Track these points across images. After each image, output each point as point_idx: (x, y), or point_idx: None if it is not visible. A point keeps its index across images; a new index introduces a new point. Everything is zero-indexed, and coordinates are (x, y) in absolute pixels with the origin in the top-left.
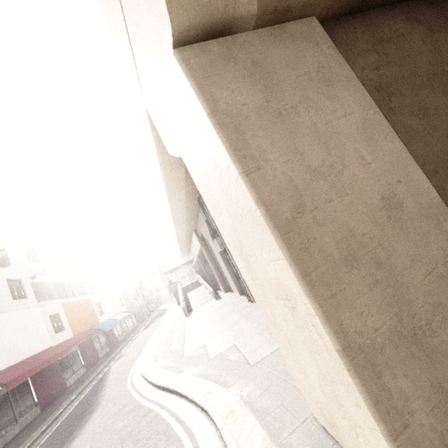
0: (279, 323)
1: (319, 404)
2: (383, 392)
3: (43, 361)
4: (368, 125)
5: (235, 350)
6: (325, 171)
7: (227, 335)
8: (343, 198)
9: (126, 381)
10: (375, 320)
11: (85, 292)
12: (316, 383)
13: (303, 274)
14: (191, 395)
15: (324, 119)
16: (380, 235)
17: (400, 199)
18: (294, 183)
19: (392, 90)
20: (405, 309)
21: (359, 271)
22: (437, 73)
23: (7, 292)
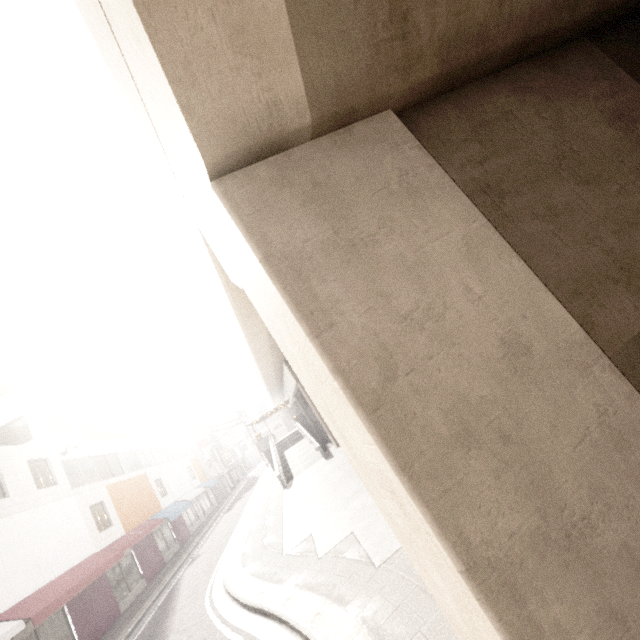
0: (394, 518)
1: (464, 635)
2: (530, 627)
3: (83, 577)
4: (474, 244)
5: (353, 542)
6: (420, 317)
7: (341, 518)
8: (448, 350)
9: (203, 600)
10: (508, 521)
11: (139, 464)
12: (453, 606)
13: (402, 466)
14: (294, 619)
15: (413, 245)
16: (504, 396)
17: (527, 341)
18: (380, 338)
19: (504, 189)
20: (550, 500)
21: (479, 451)
22: (563, 155)
23: (29, 480)
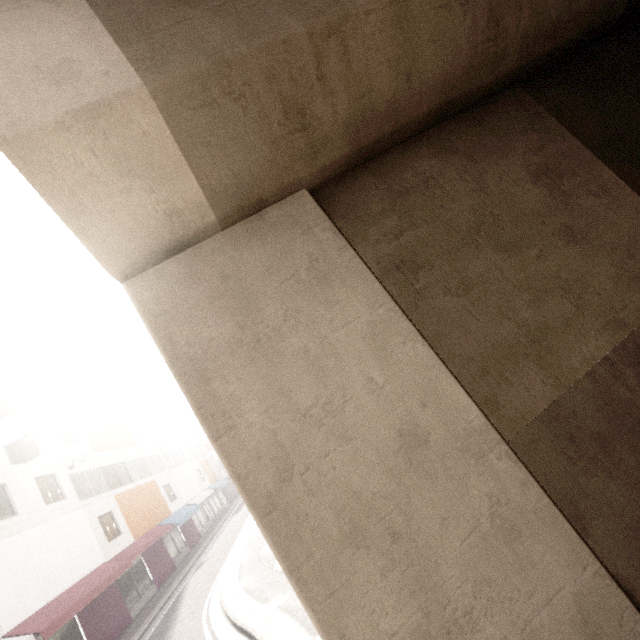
0: None
1: None
2: None
3: (91, 589)
4: (379, 331)
5: None
6: (319, 412)
7: None
8: (345, 446)
9: (201, 612)
10: (391, 621)
11: (147, 471)
12: None
13: (291, 570)
14: None
15: (318, 335)
16: (397, 491)
17: (424, 431)
18: (278, 438)
19: (418, 263)
20: (434, 597)
21: (368, 550)
22: (483, 221)
23: (37, 496)
